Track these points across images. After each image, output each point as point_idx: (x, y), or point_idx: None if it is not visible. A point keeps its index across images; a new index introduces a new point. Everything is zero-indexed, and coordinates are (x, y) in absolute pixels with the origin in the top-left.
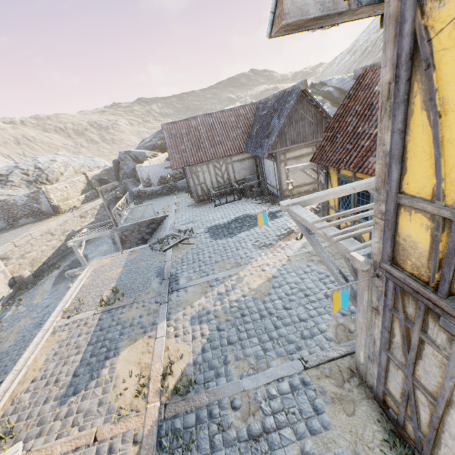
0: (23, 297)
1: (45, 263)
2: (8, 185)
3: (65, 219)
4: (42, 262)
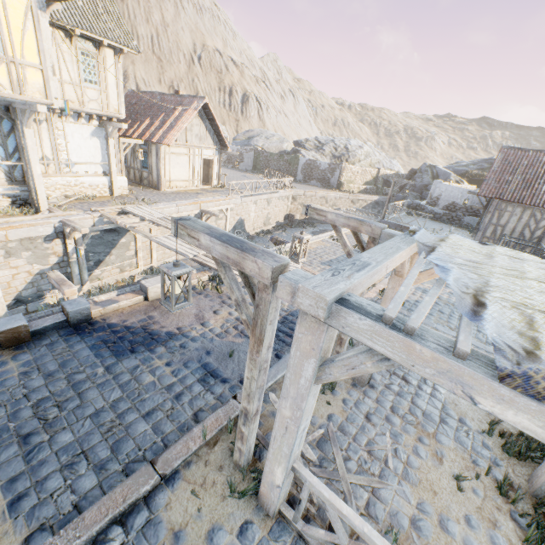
0: (287, 229)
1: (308, 218)
2: (320, 151)
3: (341, 195)
4: (307, 217)
